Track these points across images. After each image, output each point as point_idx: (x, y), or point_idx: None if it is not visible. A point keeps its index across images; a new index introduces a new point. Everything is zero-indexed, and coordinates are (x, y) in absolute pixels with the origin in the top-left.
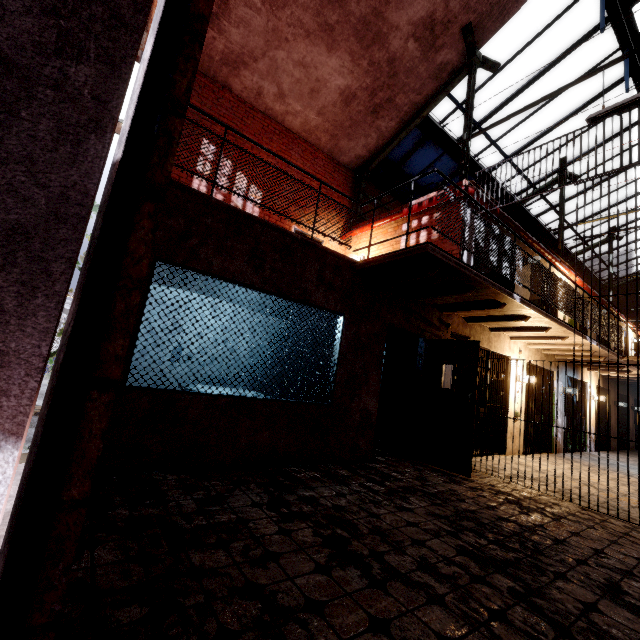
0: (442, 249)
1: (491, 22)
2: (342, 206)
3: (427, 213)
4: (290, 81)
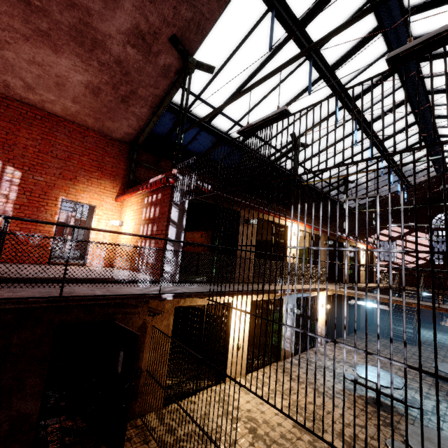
0: (13, 298)
1: (193, 34)
2: (117, 174)
3: (156, 192)
4: (32, 76)
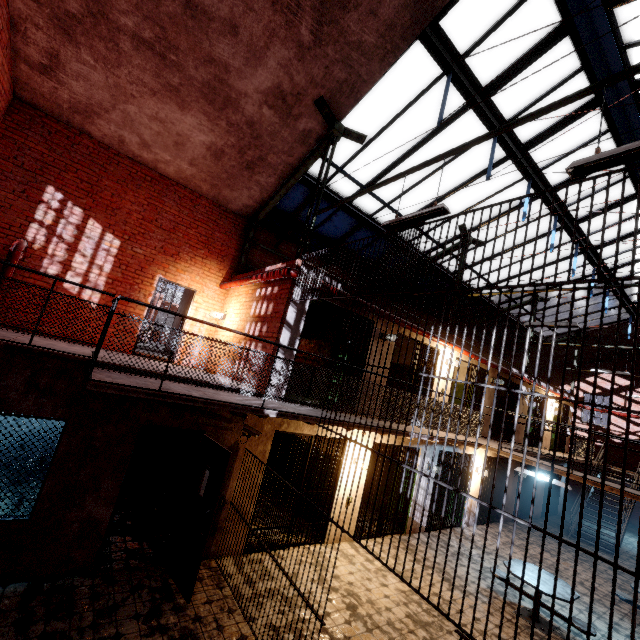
0: (116, 383)
1: (344, 98)
2: (226, 254)
3: (271, 284)
4: (150, 133)
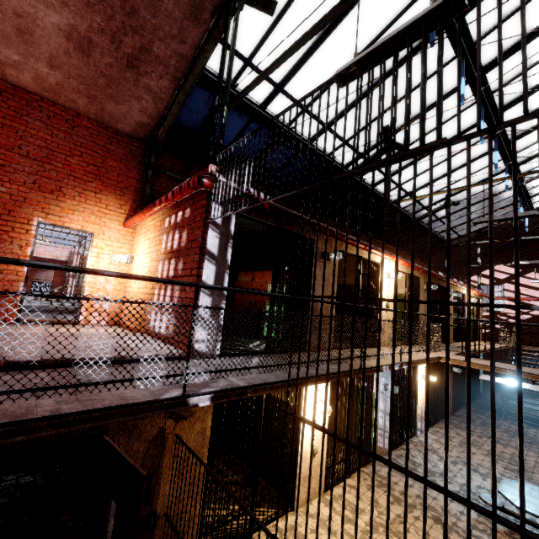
0: None
1: None
2: (126, 186)
3: (181, 207)
4: None
